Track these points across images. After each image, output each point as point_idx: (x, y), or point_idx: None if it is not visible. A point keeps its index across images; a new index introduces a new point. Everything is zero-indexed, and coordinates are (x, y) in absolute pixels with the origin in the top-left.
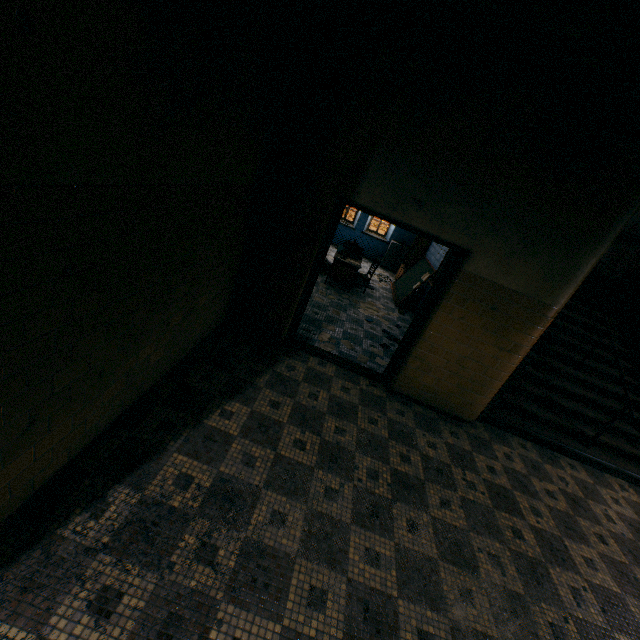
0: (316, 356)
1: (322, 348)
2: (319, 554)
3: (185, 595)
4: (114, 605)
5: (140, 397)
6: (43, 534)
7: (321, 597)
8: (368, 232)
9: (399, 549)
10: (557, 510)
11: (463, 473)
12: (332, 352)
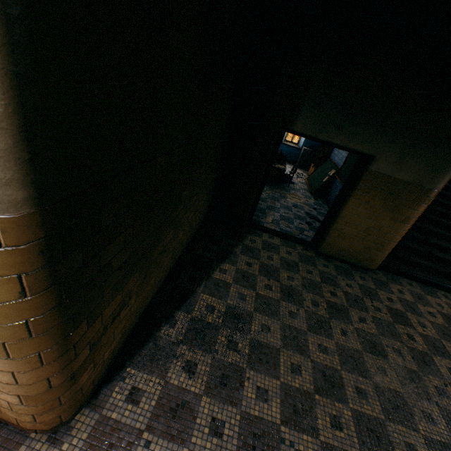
0: (266, 233)
1: (269, 227)
2: (292, 347)
3: (227, 365)
4: (195, 369)
5: (175, 263)
6: (150, 335)
7: (298, 368)
8: (285, 142)
9: (337, 345)
10: (436, 324)
11: (371, 302)
12: (275, 229)
